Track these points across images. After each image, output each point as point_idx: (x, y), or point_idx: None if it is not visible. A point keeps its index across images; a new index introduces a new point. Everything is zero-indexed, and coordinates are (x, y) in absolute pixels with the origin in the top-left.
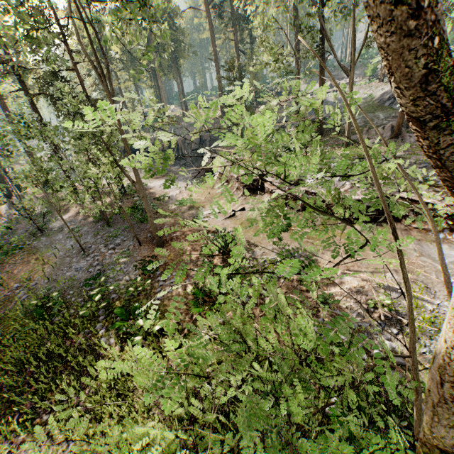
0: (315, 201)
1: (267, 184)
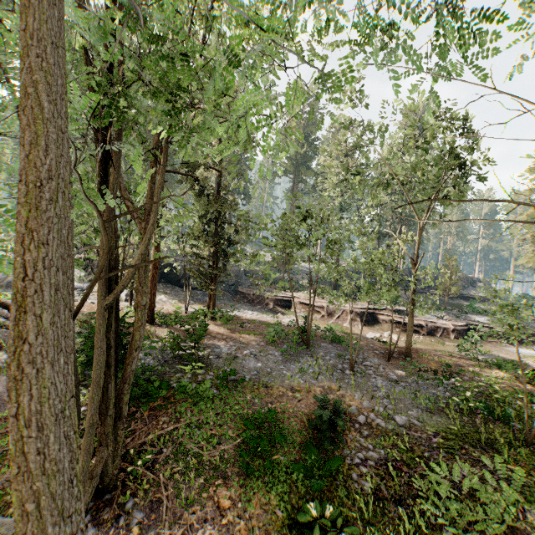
0: (434, 327)
1: (384, 316)
